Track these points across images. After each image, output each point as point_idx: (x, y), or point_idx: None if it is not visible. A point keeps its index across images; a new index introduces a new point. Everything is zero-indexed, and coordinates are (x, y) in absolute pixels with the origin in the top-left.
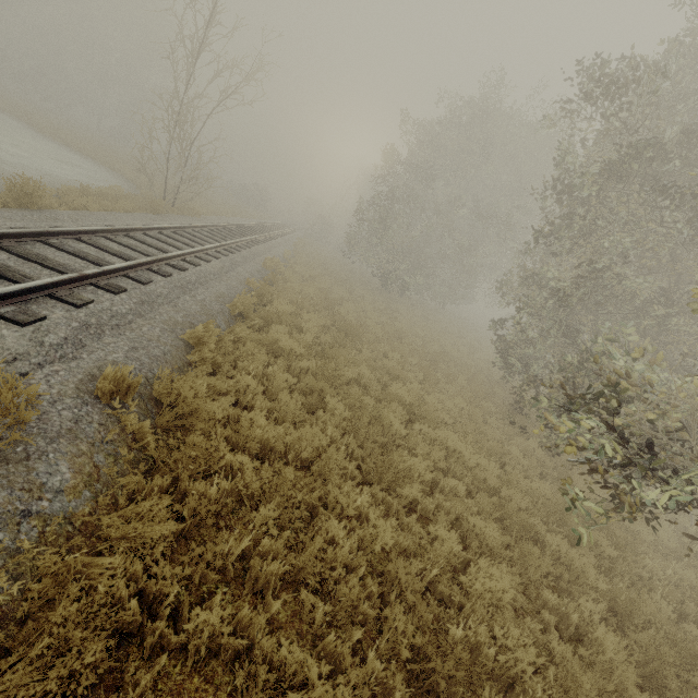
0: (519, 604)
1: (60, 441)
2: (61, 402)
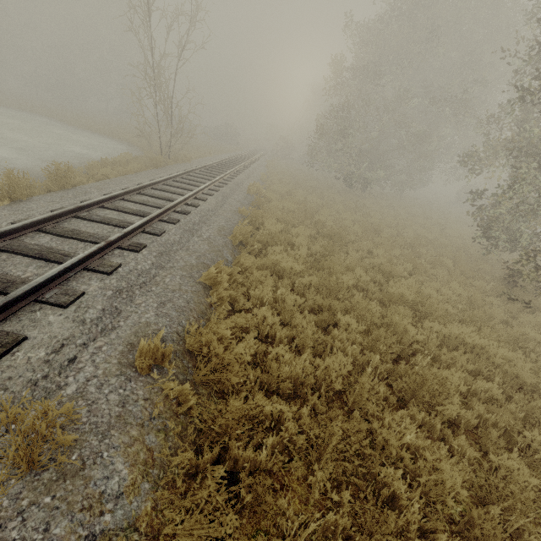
0: None
1: (111, 433)
2: (107, 384)
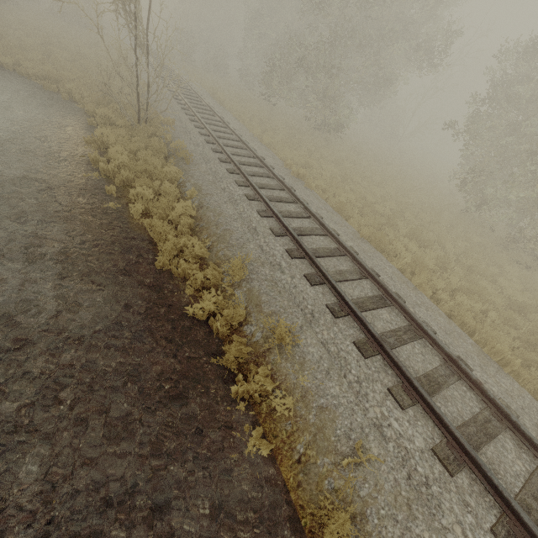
0: None
1: None
2: None
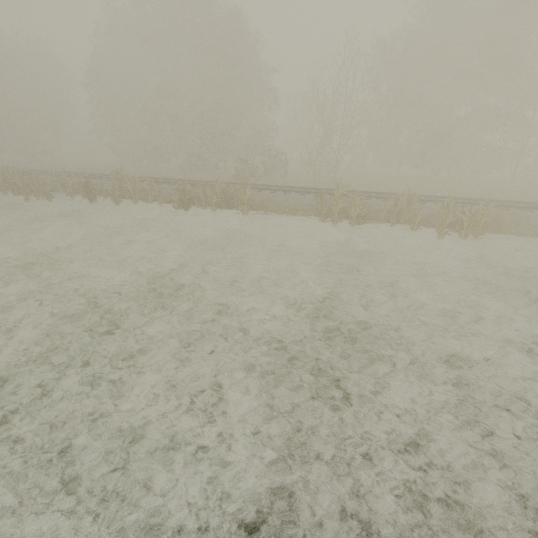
0: None
1: None
2: None
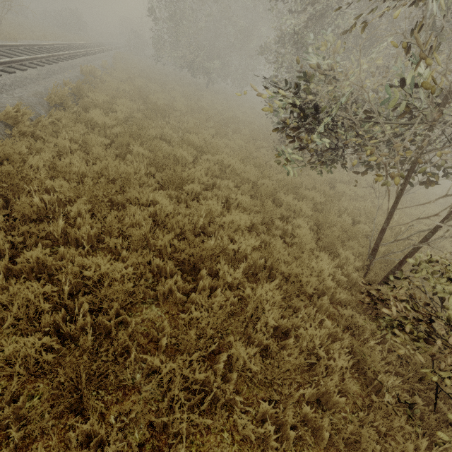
0: (260, 230)
1: None
2: None
